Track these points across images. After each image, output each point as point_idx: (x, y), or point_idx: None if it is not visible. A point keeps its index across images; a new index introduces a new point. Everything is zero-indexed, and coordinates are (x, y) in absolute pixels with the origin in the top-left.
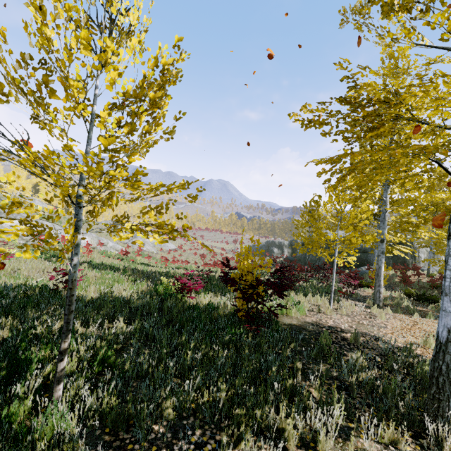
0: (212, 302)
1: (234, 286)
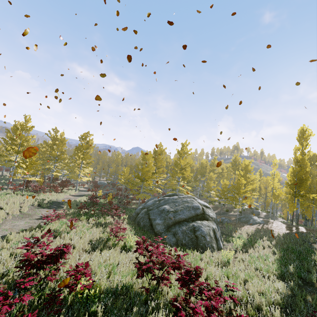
0: None
1: None
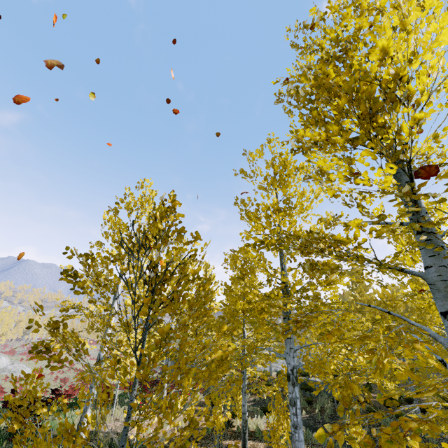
0: (0, 427)
1: (6, 406)
